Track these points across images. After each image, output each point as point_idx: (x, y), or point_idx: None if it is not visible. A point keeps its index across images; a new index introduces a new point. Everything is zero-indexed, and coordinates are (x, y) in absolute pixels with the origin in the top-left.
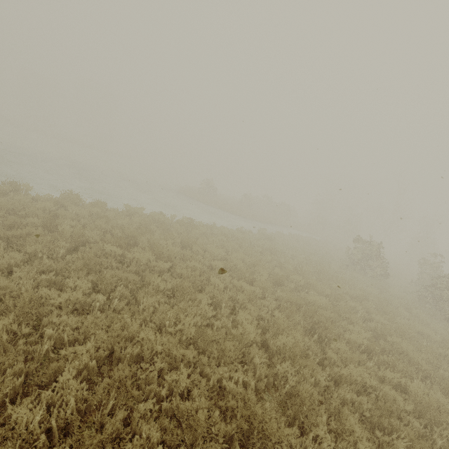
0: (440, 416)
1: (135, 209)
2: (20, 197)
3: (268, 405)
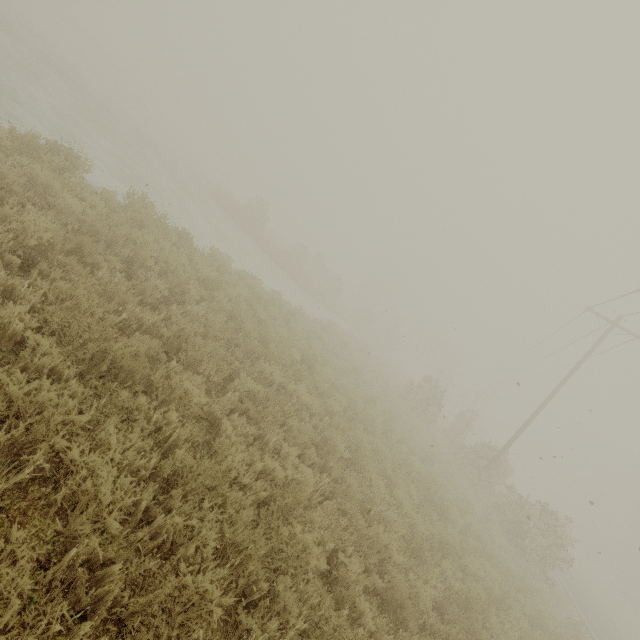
0: (514, 602)
1: (224, 260)
2: (93, 198)
3: (456, 609)
